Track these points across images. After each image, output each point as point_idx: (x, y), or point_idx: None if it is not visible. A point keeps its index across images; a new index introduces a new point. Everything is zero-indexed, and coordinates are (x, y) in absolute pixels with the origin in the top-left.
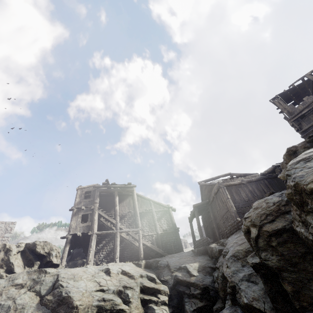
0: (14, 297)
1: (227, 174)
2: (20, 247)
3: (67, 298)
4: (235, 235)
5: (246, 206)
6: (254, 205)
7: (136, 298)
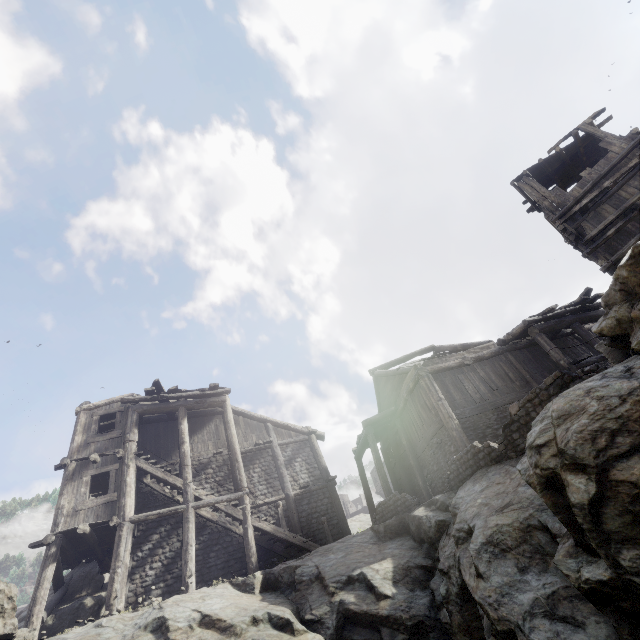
0: None
1: (427, 349)
2: None
3: None
4: (477, 484)
5: (479, 413)
6: (555, 409)
7: None
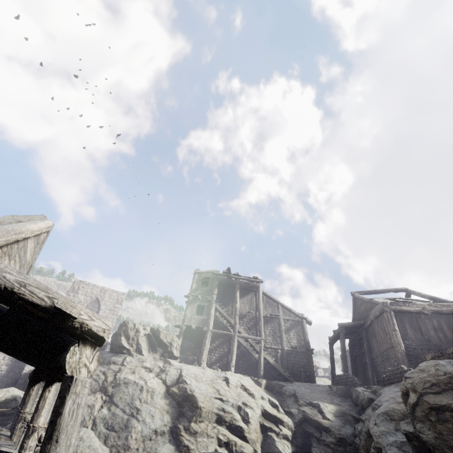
0: (145, 379)
1: (400, 290)
2: (146, 330)
3: (191, 396)
4: (395, 387)
5: (423, 349)
6: (420, 366)
7: (255, 420)
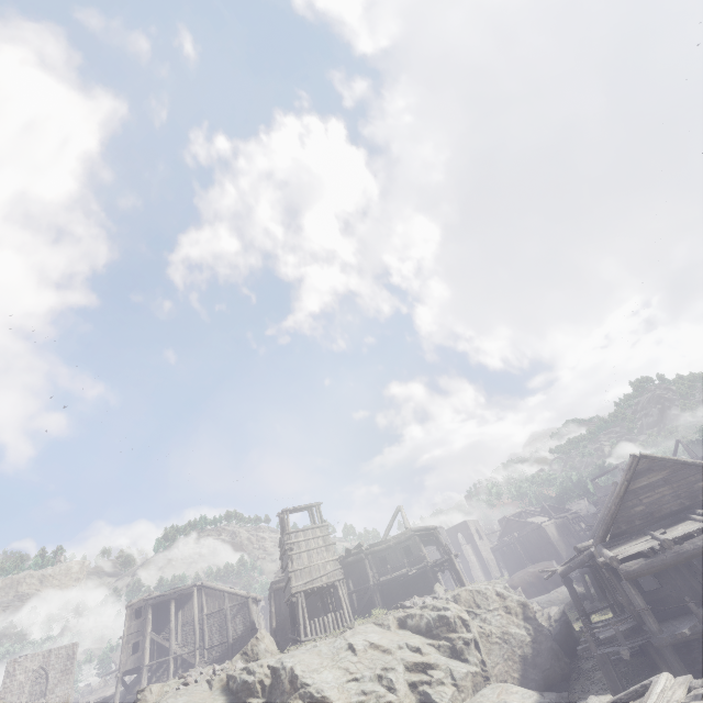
0: None
1: None
2: None
3: None
4: None
5: (288, 619)
6: None
7: None
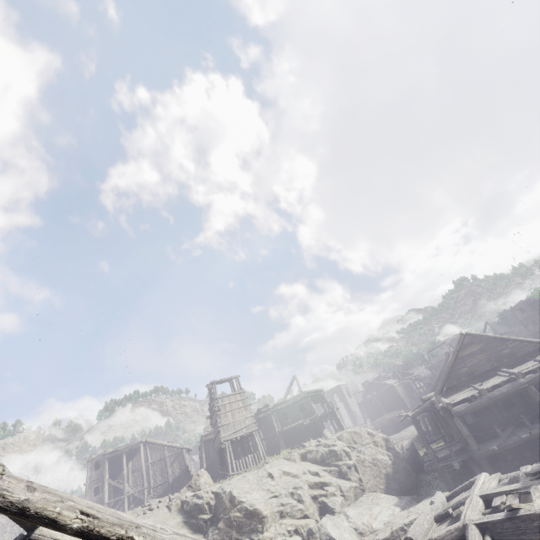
0: None
1: None
2: None
3: None
4: None
5: (215, 462)
6: None
7: None
